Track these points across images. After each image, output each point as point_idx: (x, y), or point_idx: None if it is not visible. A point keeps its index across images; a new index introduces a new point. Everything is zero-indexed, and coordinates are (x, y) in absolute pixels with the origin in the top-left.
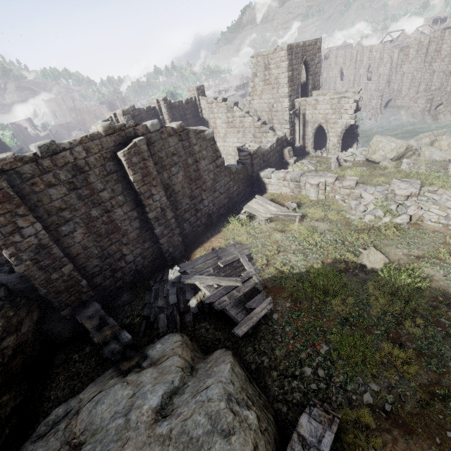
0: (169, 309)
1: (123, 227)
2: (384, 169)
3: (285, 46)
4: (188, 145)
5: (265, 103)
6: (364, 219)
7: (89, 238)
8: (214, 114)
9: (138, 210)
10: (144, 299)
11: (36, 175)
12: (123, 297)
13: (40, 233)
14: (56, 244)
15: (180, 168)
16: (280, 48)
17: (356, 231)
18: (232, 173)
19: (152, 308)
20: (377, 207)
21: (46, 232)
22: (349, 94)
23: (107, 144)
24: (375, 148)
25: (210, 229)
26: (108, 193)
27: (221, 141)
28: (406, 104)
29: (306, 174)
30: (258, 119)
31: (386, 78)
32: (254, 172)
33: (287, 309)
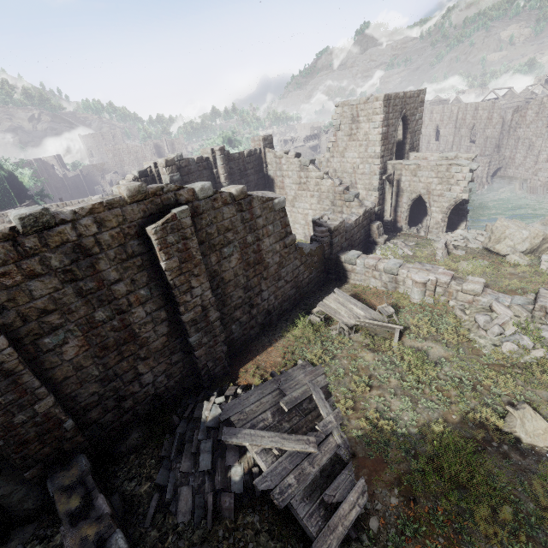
0: (197, 477)
1: (143, 335)
2: (514, 266)
3: (381, 95)
4: (249, 217)
5: (348, 163)
6: (501, 348)
7: (88, 353)
8: (283, 171)
9: (168, 308)
10: (162, 445)
11: (10, 260)
12: (130, 440)
13: (3, 353)
14: (31, 365)
15: (234, 249)
16: (374, 98)
17: (490, 366)
18: (305, 255)
19: (171, 469)
20: (520, 330)
21: (13, 351)
22: (463, 160)
23: (132, 215)
24: (500, 235)
25: (267, 331)
26: (126, 285)
27: (288, 205)
28: (520, 175)
29: (407, 265)
30: (340, 183)
31: (495, 142)
32: (332, 253)
33: (393, 511)
